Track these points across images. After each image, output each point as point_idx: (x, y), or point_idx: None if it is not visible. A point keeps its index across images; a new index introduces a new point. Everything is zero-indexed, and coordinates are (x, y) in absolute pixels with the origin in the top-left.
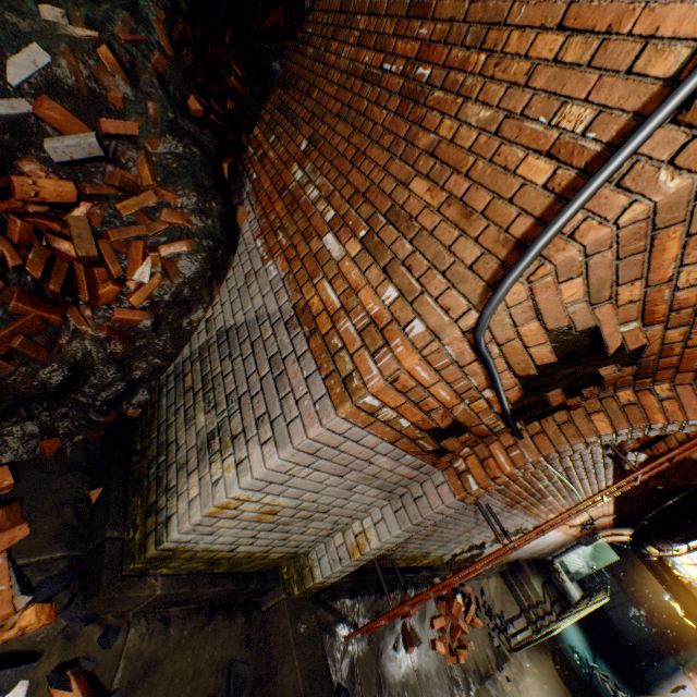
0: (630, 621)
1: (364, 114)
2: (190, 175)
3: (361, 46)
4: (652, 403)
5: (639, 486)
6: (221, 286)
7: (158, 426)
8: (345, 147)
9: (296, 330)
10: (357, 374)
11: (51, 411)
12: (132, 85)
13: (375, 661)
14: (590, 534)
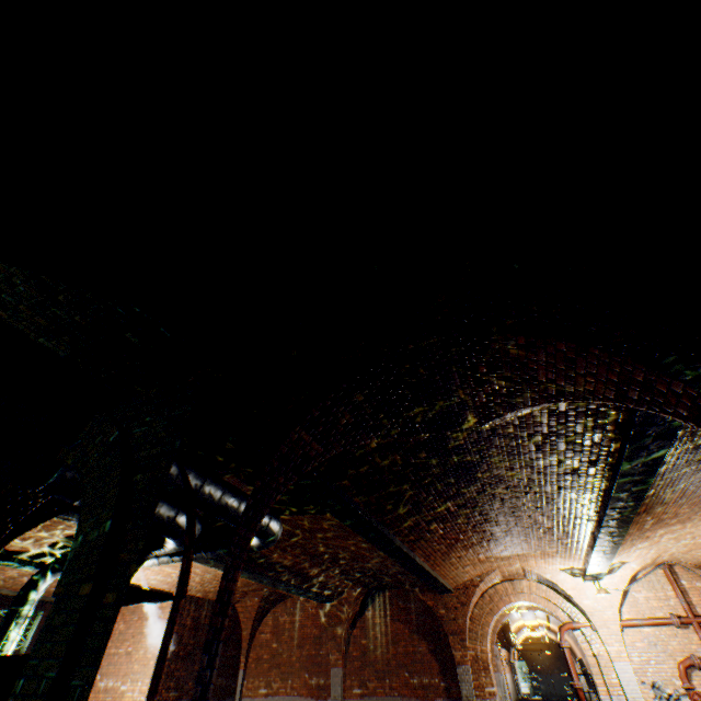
0: (561, 683)
1: None
2: None
3: None
4: (492, 638)
5: (498, 639)
6: None
7: None
8: None
9: None
10: None
11: None
12: None
13: None
14: (511, 664)
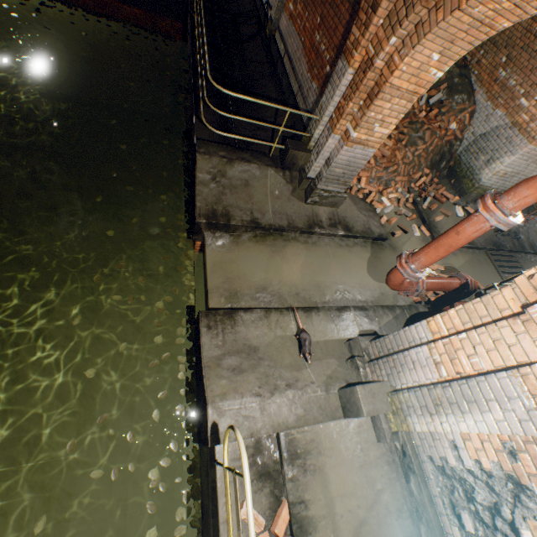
0: None
1: (534, 53)
2: (464, 91)
3: (533, 21)
4: None
5: None
6: (473, 121)
7: (463, 164)
8: (526, 65)
9: (513, 129)
10: (536, 136)
11: (436, 167)
12: (446, 72)
13: (526, 232)
14: None
